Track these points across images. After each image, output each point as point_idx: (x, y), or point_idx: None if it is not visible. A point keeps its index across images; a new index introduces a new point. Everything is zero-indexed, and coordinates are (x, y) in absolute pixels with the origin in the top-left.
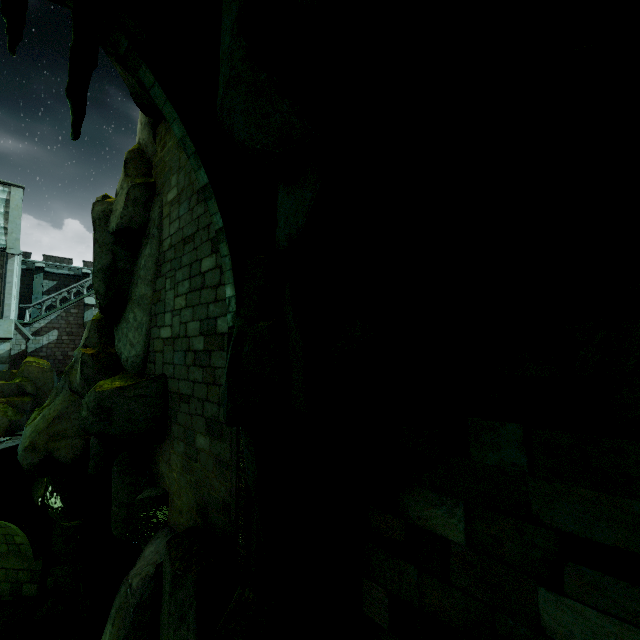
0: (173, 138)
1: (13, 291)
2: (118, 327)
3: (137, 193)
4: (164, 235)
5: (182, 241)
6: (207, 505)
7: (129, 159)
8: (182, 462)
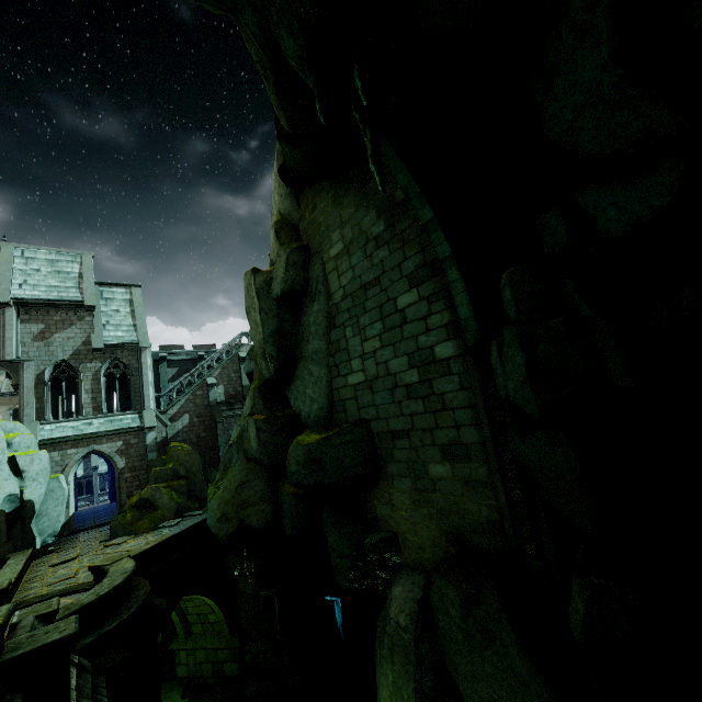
0: (326, 199)
1: (149, 382)
2: (291, 387)
3: (295, 257)
4: (332, 288)
5: (362, 288)
6: (462, 531)
7: (278, 229)
8: (412, 497)
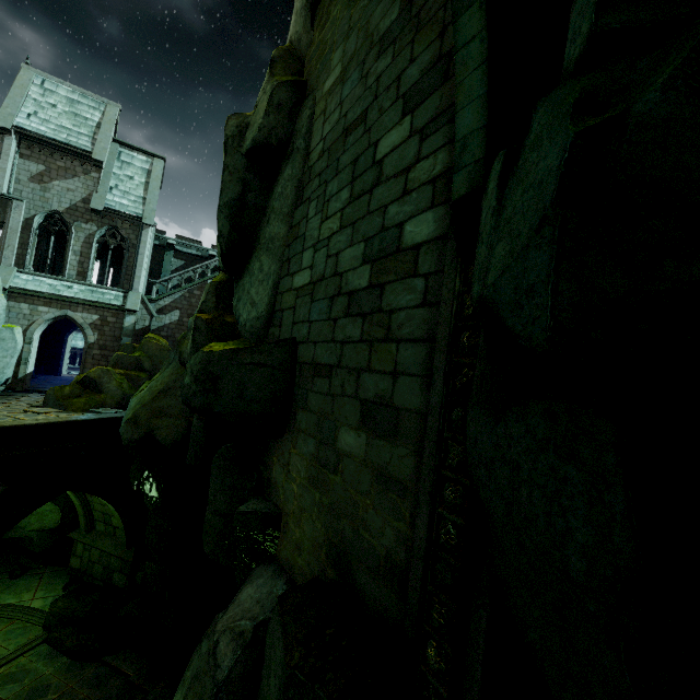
0: None
1: (144, 263)
2: (239, 283)
3: (282, 95)
4: (313, 143)
5: (343, 134)
6: (350, 552)
7: (276, 57)
8: (309, 469)
